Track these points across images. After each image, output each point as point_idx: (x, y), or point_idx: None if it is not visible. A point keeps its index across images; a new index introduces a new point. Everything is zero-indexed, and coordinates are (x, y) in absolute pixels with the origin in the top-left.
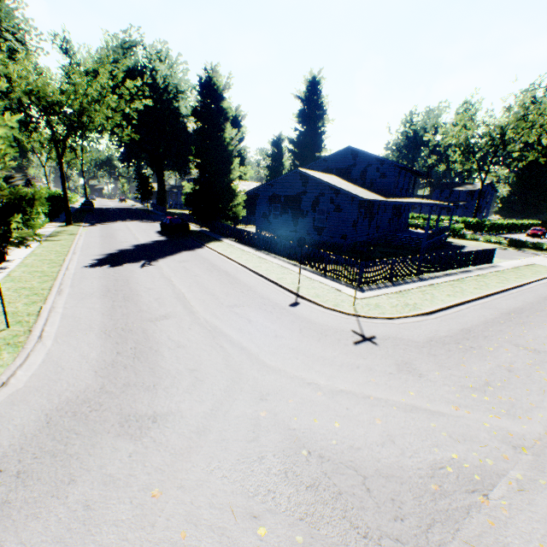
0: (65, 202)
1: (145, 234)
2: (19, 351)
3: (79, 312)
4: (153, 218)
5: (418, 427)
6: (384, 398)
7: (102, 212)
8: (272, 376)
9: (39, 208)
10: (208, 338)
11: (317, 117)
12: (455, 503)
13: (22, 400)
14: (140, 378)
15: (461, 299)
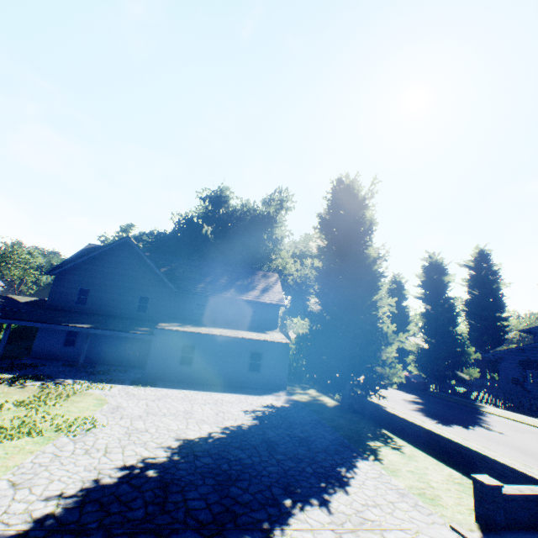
0: None
1: None
2: None
3: None
4: None
5: None
6: None
7: None
8: None
9: None
10: None
11: (491, 281)
12: None
13: None
14: None
15: None
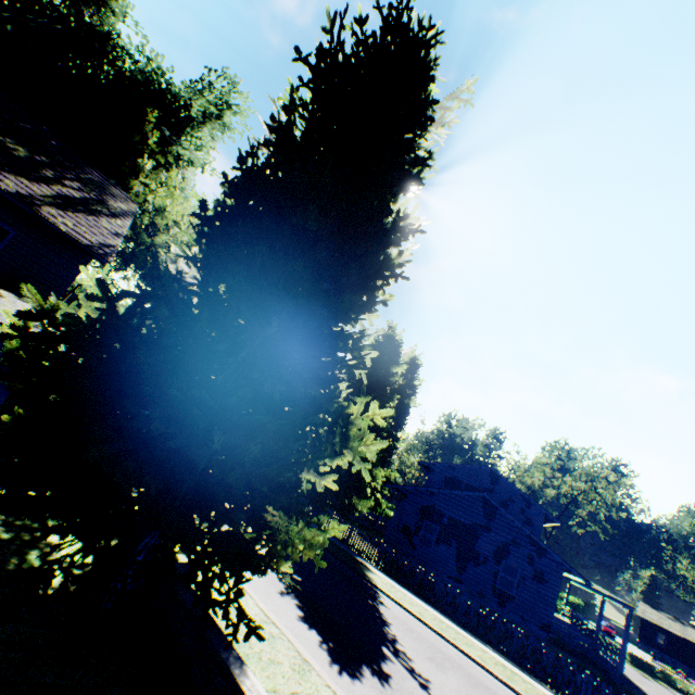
0: None
1: None
2: None
3: None
4: None
5: None
6: None
7: None
8: None
9: None
10: None
11: (407, 394)
12: None
13: None
14: None
15: None
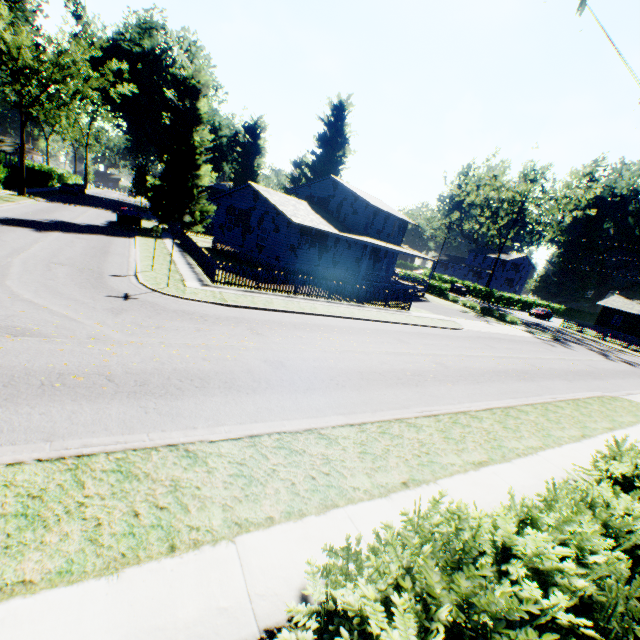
0: (20, 171)
1: (92, 219)
2: None
3: None
4: None
5: (44, 319)
6: (54, 310)
7: (87, 198)
8: None
9: None
10: None
11: (338, 145)
12: None
13: None
14: None
15: (287, 309)
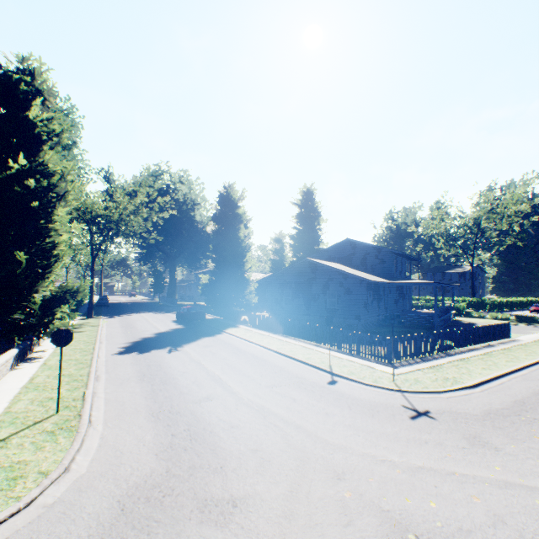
0: (90, 297)
1: (163, 323)
2: (74, 435)
3: (121, 396)
4: (165, 309)
5: (523, 505)
6: (470, 474)
7: (117, 305)
8: (340, 454)
9: None
10: (259, 417)
11: (313, 218)
12: None
13: (89, 486)
14: (204, 459)
15: (499, 371)
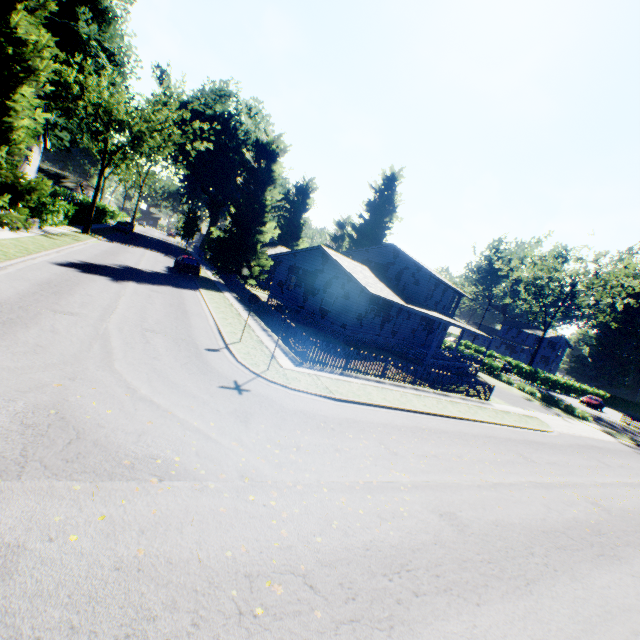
0: (90, 211)
1: (152, 264)
2: None
3: None
4: None
5: (178, 438)
6: (181, 417)
7: (137, 237)
8: (104, 373)
9: (61, 208)
10: (88, 337)
11: (386, 211)
12: (128, 473)
13: None
14: None
15: (392, 404)
